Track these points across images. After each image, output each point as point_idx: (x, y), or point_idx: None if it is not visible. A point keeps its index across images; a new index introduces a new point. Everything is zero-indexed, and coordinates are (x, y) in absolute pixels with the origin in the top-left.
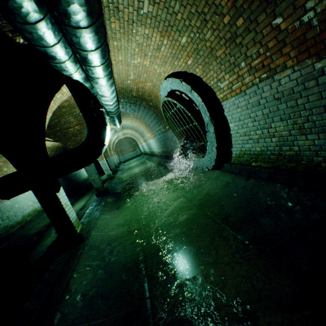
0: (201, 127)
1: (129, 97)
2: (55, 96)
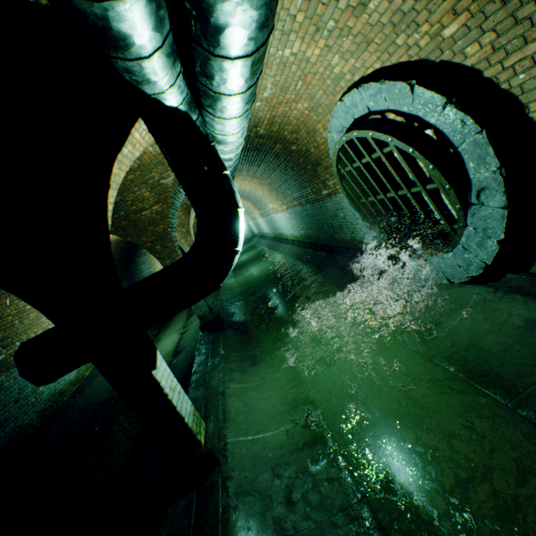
0: (458, 195)
1: (249, 138)
2: (120, 150)
